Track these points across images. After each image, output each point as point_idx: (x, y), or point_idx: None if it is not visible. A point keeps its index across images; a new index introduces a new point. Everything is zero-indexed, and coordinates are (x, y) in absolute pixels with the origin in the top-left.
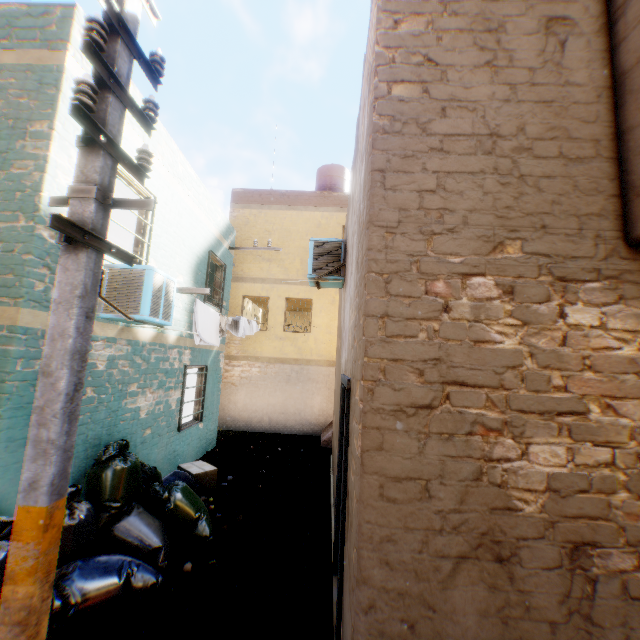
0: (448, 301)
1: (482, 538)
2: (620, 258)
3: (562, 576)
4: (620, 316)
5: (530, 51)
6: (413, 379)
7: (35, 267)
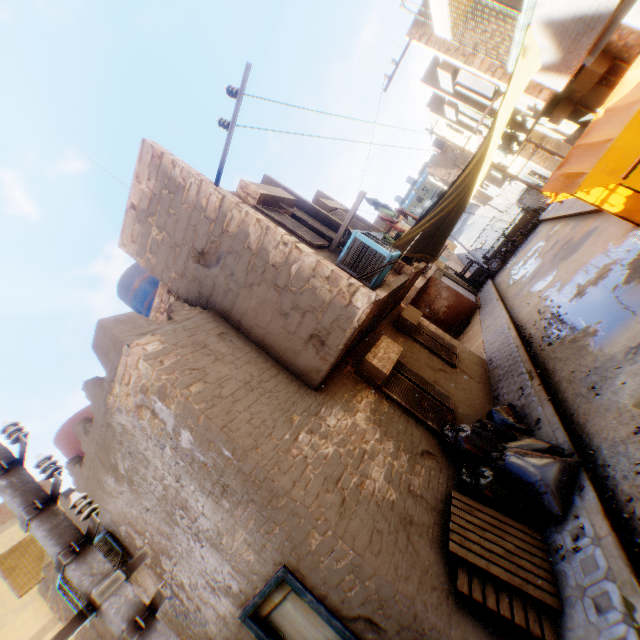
0: (303, 454)
1: (402, 523)
2: (318, 396)
3: (419, 505)
4: (337, 413)
5: (225, 348)
6: (329, 496)
7: None
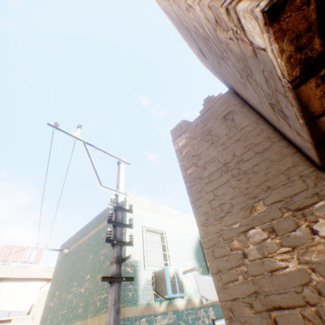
0: (243, 250)
1: None
2: (324, 179)
3: None
4: None
5: (223, 129)
6: (248, 311)
7: (127, 285)
